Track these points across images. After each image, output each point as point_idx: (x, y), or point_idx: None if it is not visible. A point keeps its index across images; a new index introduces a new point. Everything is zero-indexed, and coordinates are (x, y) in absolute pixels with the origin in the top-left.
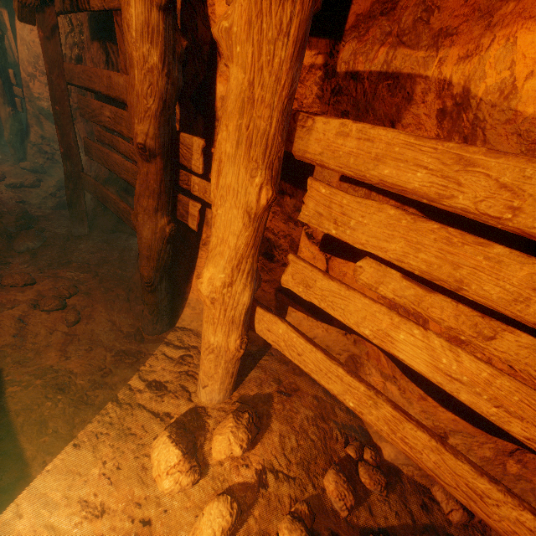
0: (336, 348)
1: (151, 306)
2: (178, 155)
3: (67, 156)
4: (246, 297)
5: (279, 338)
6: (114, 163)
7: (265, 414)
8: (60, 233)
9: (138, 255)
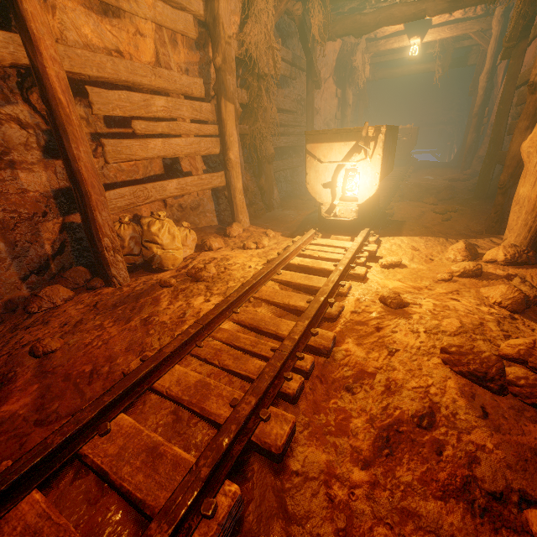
0: None
1: (497, 207)
2: None
3: (493, 139)
4: None
5: None
6: None
7: None
8: (465, 197)
9: None
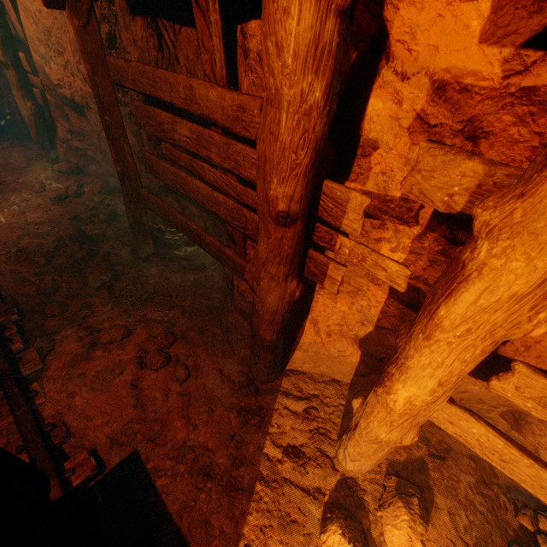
0: (491, 402)
1: (268, 361)
2: (316, 207)
3: (124, 174)
4: (441, 404)
5: (468, 435)
6: (195, 191)
7: (424, 487)
8: (126, 255)
9: (231, 291)
